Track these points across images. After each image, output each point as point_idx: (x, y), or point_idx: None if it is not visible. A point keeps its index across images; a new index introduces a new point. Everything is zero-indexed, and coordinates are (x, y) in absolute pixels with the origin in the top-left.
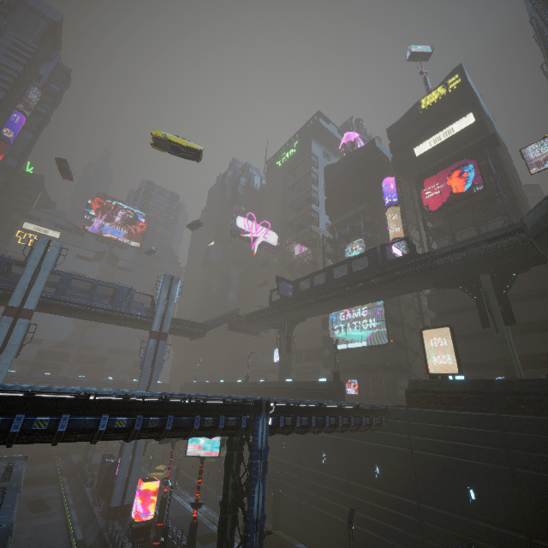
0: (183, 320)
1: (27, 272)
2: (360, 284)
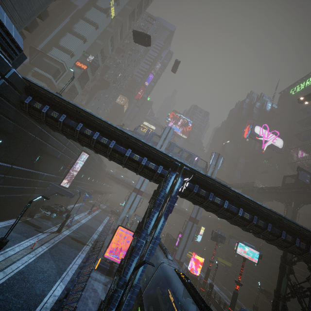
0: (220, 179)
1: (161, 140)
2: None
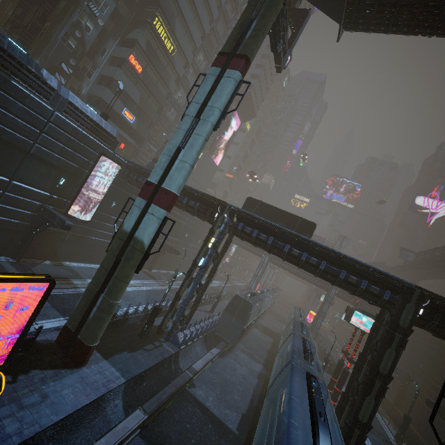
0: None
1: None
2: (441, 263)
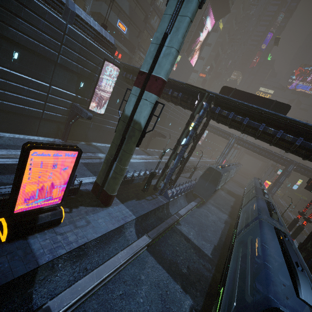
0: None
1: None
2: None
